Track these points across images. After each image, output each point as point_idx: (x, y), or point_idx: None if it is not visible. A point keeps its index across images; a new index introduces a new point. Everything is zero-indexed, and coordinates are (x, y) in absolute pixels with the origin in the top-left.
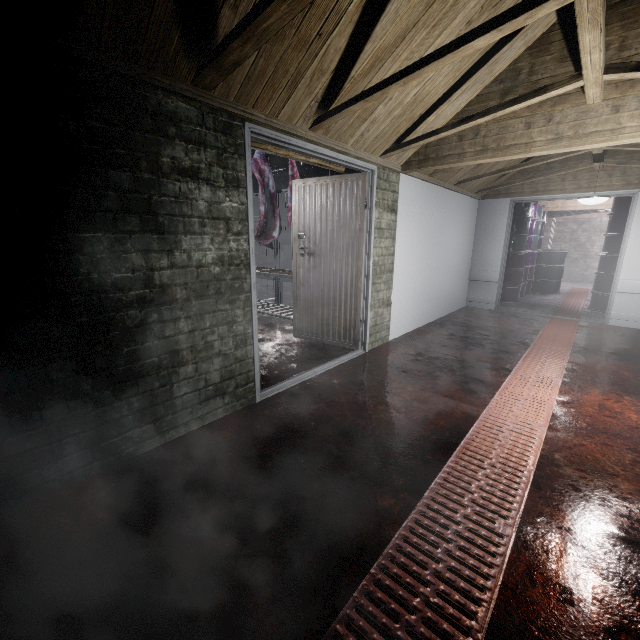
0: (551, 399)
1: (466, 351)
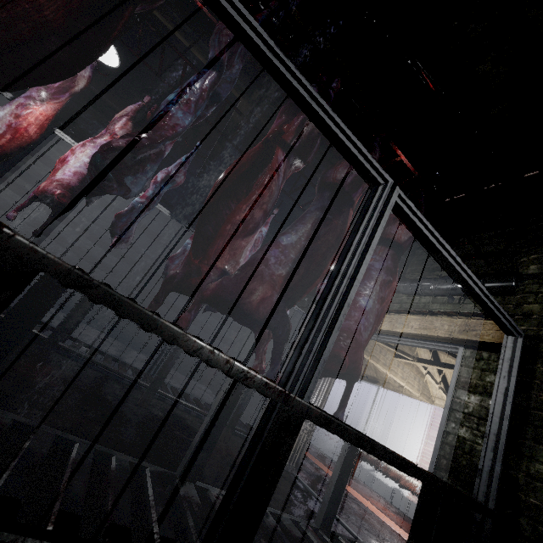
0: (378, 509)
1: (306, 463)
